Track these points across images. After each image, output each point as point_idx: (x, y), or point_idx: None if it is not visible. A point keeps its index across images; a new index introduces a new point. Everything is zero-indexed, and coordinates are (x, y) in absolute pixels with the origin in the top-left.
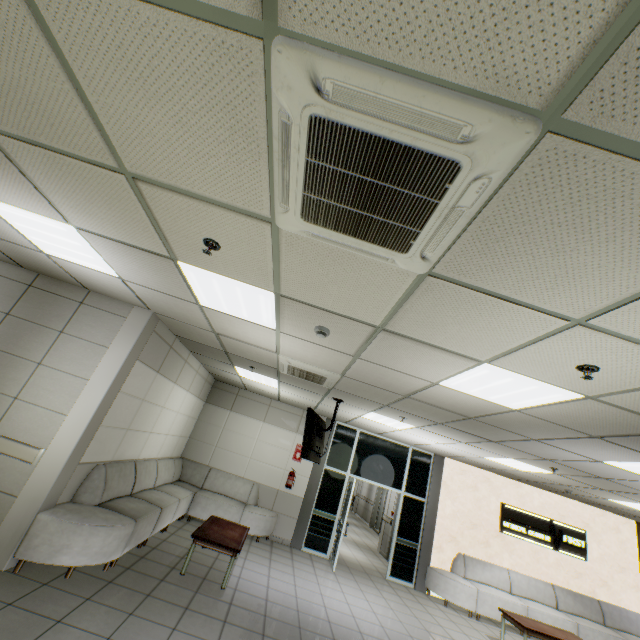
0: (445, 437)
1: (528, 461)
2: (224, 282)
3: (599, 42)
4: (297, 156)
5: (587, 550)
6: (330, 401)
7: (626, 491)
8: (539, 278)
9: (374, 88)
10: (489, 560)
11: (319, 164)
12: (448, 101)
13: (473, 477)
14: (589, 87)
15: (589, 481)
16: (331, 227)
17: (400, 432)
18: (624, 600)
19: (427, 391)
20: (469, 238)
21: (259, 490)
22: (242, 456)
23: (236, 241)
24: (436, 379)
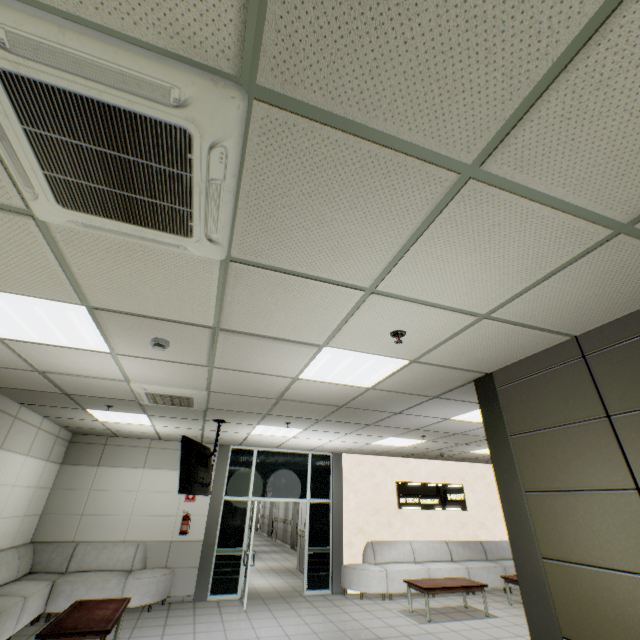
0: (332, 432)
1: (404, 435)
2: (14, 301)
3: (250, 8)
4: (10, 123)
5: (466, 501)
6: (213, 424)
7: (477, 440)
8: (322, 251)
9: (57, 39)
10: (394, 538)
11: (42, 134)
12: (145, 60)
13: (370, 465)
14: (263, 53)
15: (451, 440)
16: (99, 213)
17: (294, 439)
18: (498, 533)
19: (293, 388)
20: (245, 216)
21: (147, 549)
22: (120, 516)
23: (0, 244)
24: (294, 373)
